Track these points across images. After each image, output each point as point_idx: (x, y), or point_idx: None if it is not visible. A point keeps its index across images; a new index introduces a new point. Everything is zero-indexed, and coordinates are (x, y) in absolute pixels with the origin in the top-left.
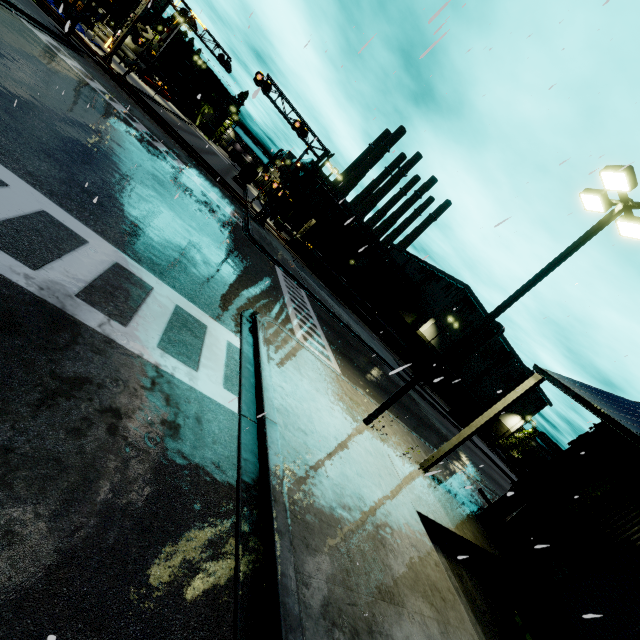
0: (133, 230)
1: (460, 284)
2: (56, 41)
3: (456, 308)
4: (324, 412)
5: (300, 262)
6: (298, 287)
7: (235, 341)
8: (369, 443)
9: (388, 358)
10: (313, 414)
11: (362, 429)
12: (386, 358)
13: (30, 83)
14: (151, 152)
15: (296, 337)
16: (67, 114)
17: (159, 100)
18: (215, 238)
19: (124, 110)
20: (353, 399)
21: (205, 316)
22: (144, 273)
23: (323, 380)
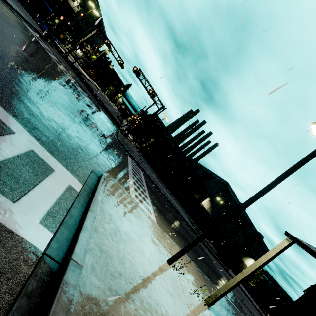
0: (26, 102)
1: (224, 181)
2: (39, 36)
3: (221, 193)
4: (137, 253)
5: (143, 158)
6: (139, 168)
7: (77, 186)
8: (170, 282)
9: (185, 216)
10: (126, 255)
11: (166, 268)
12: (184, 216)
13: (2, 29)
14: (71, 87)
15: (130, 194)
16: (20, 49)
17: (89, 78)
18: (93, 130)
19: (65, 70)
20: (162, 242)
21: (57, 164)
22: (13, 123)
23: (142, 225)
